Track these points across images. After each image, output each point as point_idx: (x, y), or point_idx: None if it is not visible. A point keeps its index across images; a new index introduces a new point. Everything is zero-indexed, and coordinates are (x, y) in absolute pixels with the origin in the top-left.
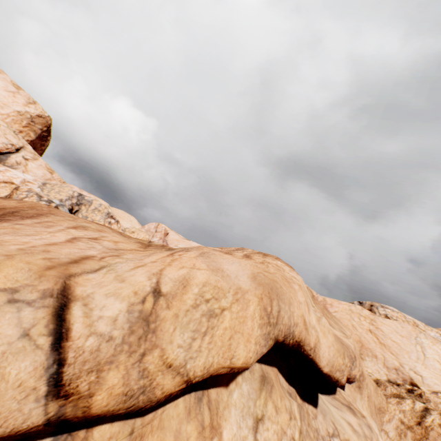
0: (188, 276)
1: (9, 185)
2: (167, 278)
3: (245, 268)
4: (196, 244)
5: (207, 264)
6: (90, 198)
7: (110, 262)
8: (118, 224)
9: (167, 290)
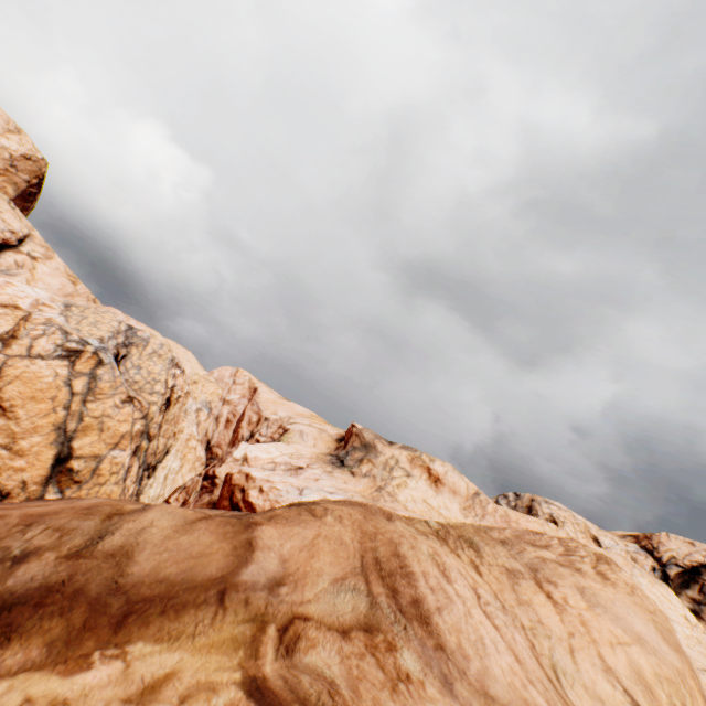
0: (634, 666)
1: (13, 311)
2: (623, 676)
3: (641, 617)
4: (302, 408)
5: (621, 628)
6: (145, 332)
7: (545, 653)
8: (183, 375)
9: (647, 705)
